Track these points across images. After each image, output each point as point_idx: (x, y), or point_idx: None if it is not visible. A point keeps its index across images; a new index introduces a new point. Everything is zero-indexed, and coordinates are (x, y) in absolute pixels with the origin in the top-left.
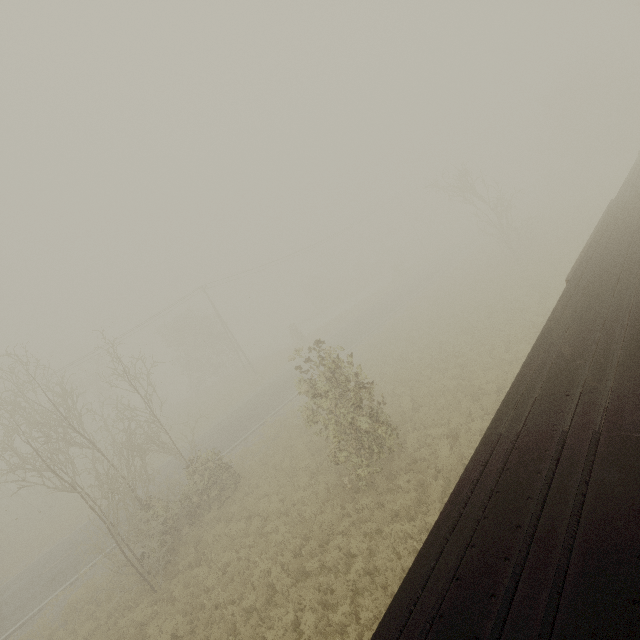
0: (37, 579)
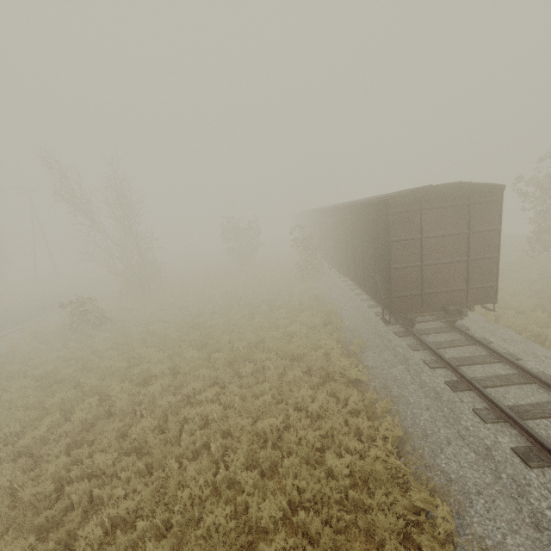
0: None
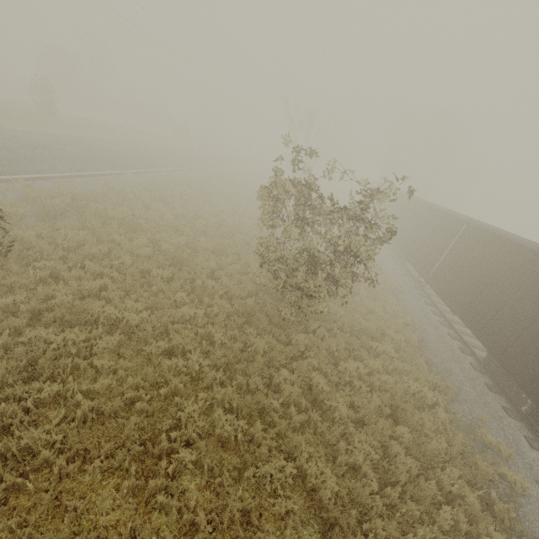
0: None
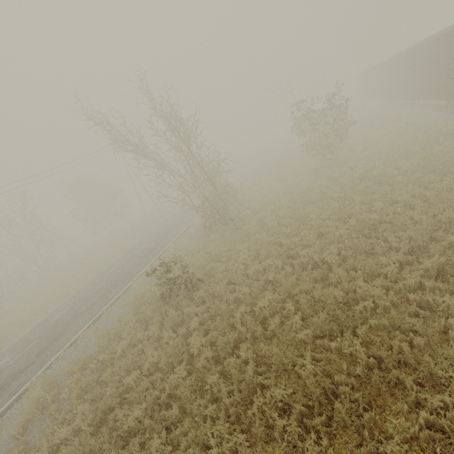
0: (88, 297)
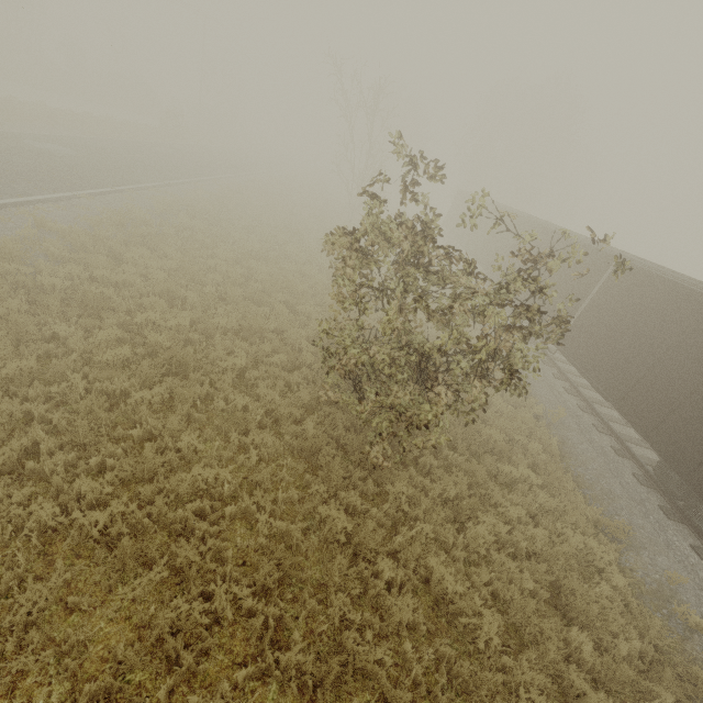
0: None
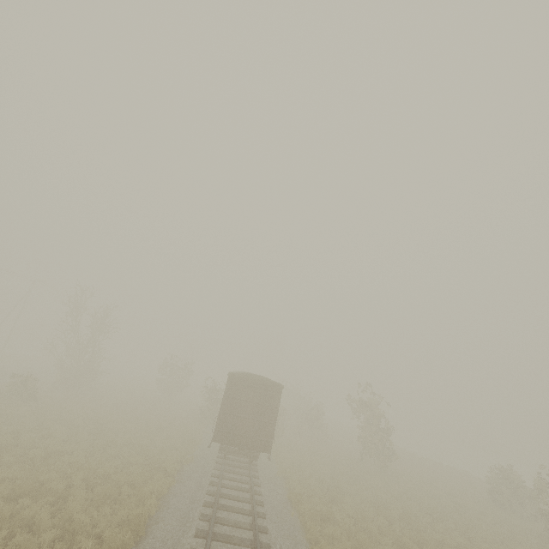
0: None
